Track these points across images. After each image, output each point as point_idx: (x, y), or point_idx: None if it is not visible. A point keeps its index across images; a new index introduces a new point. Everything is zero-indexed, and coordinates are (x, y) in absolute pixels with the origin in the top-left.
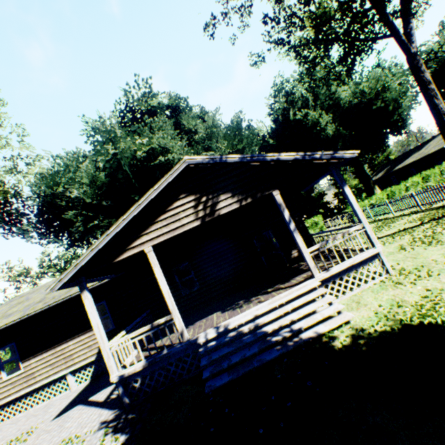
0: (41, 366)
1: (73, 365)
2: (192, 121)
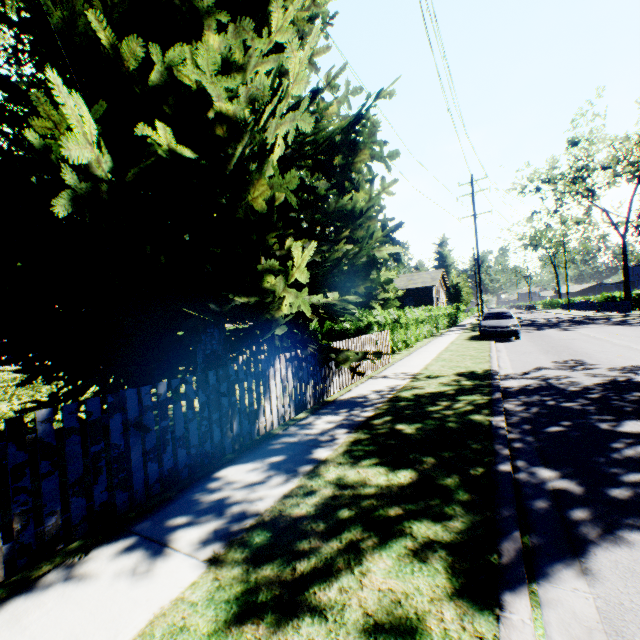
0: None
1: None
2: None
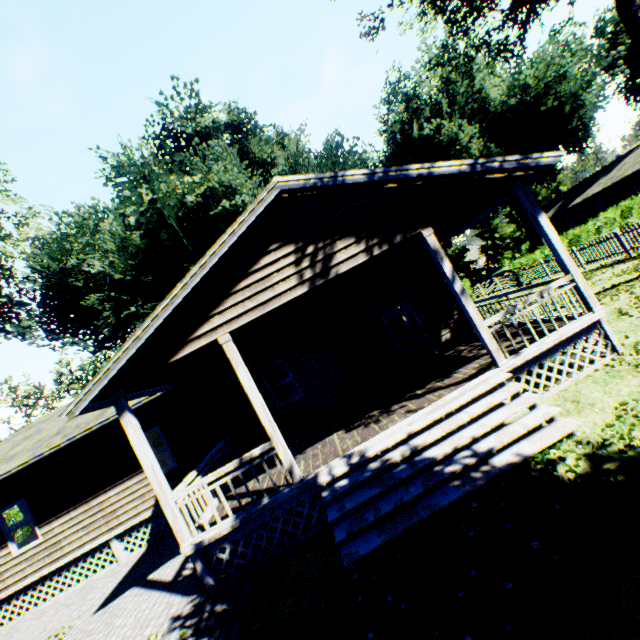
0: (69, 530)
1: (118, 526)
2: (267, 147)
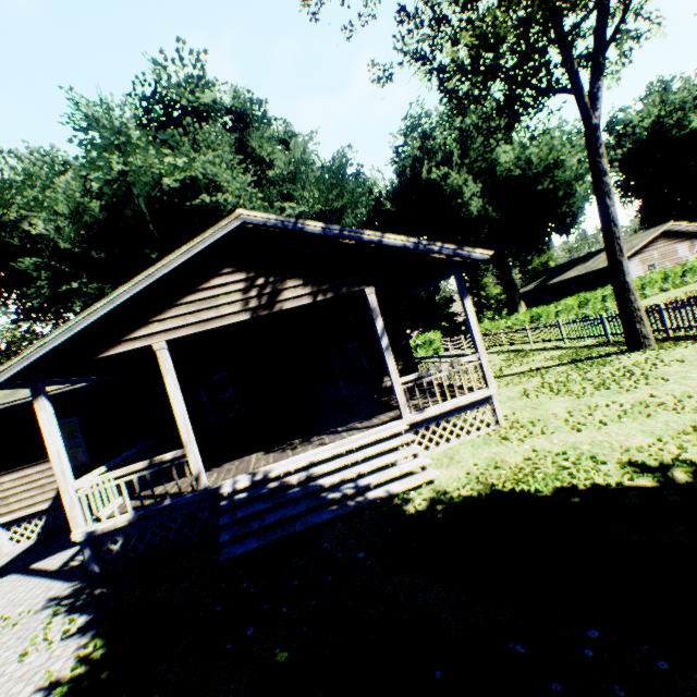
0: None
1: (8, 514)
2: (269, 145)
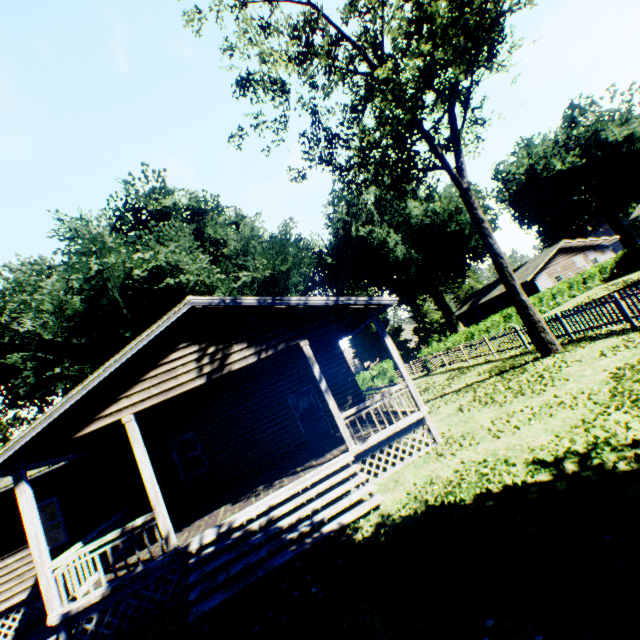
0: None
1: None
2: (222, 229)
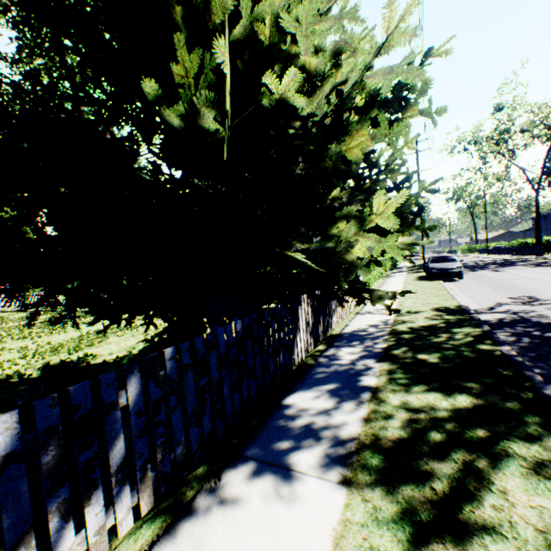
0: None
1: None
2: None
